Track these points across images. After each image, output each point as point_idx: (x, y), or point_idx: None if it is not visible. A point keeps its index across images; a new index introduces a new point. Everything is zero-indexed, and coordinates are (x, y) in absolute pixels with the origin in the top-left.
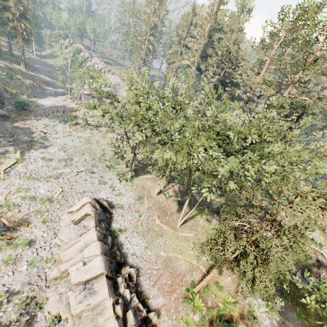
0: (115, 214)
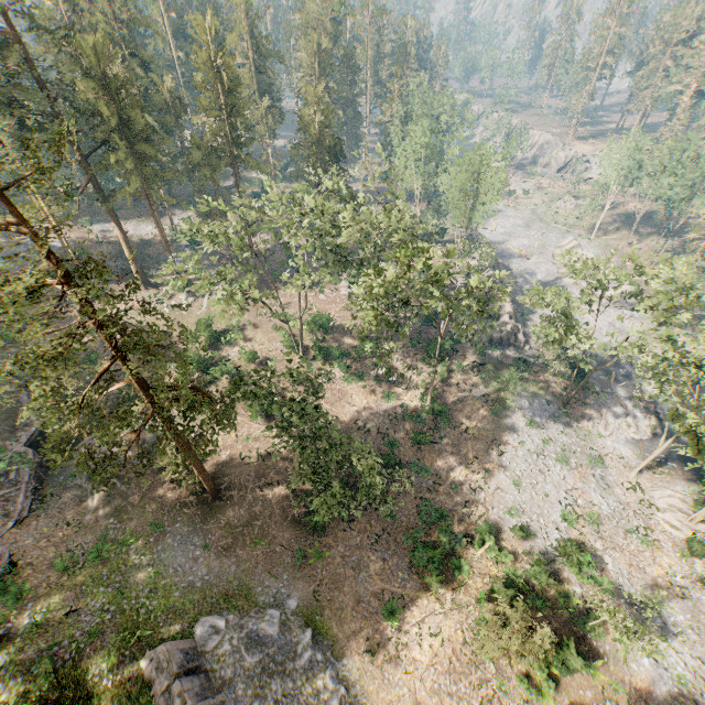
0: None
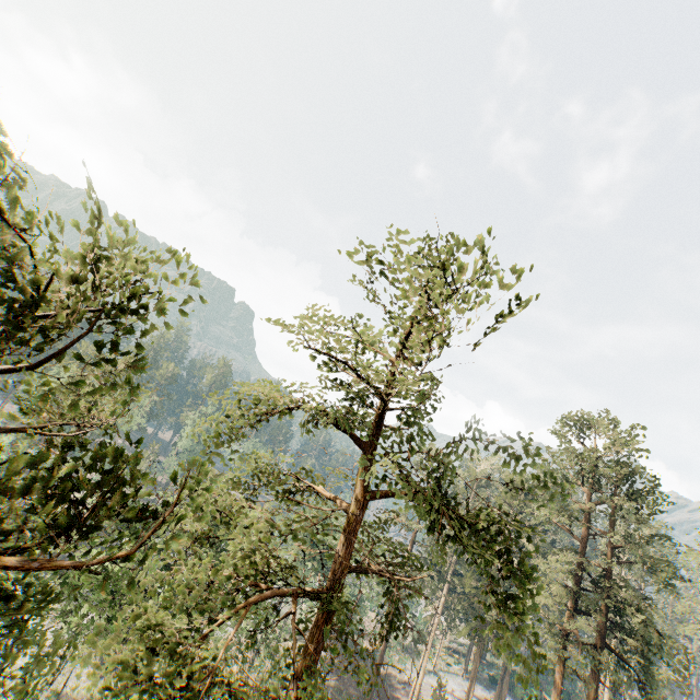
0: None
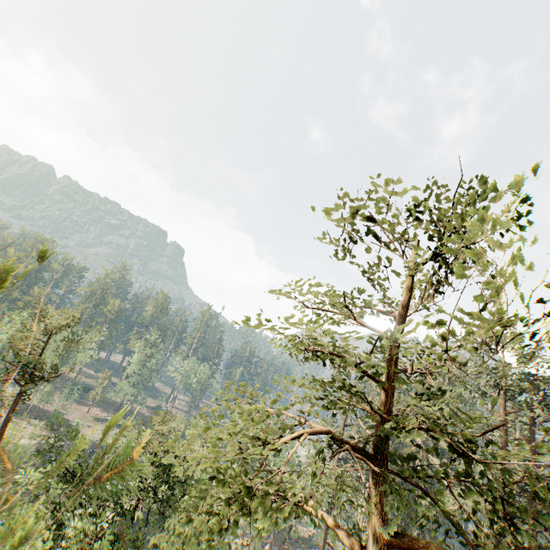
0: None
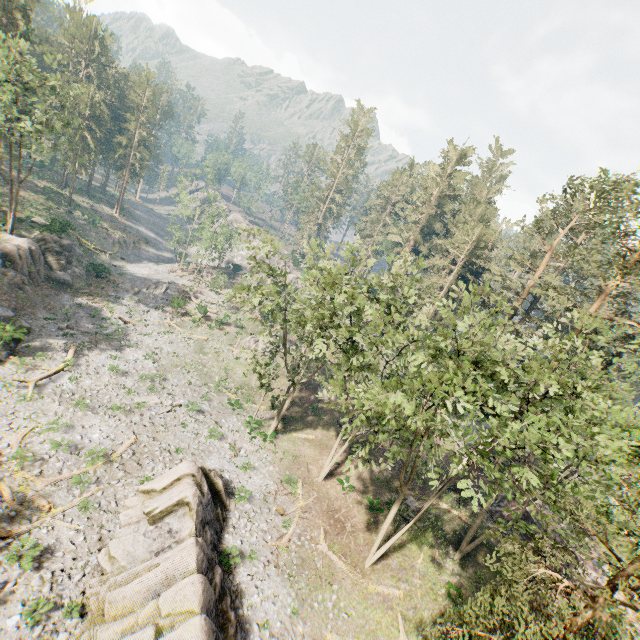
0: (234, 511)
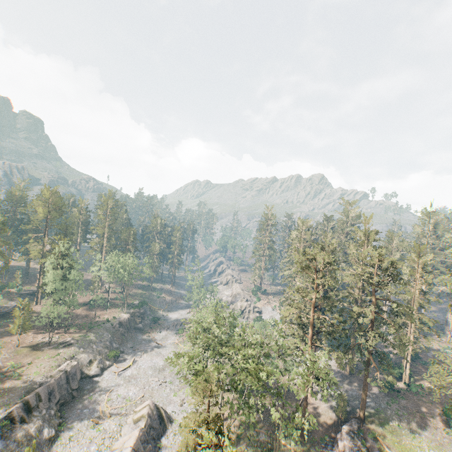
0: (170, 429)
